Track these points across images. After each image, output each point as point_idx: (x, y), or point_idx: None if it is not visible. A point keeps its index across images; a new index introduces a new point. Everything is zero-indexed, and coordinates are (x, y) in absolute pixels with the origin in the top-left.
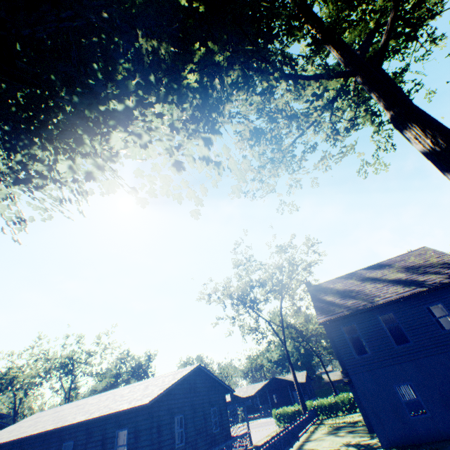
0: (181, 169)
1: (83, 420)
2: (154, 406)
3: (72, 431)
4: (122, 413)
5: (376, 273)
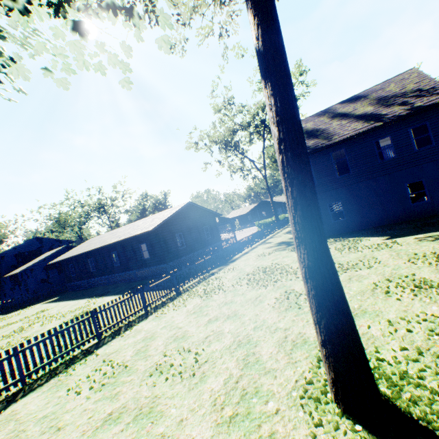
0: (84, 32)
1: (115, 241)
2: (158, 230)
3: (113, 247)
4: (140, 236)
5: (349, 108)
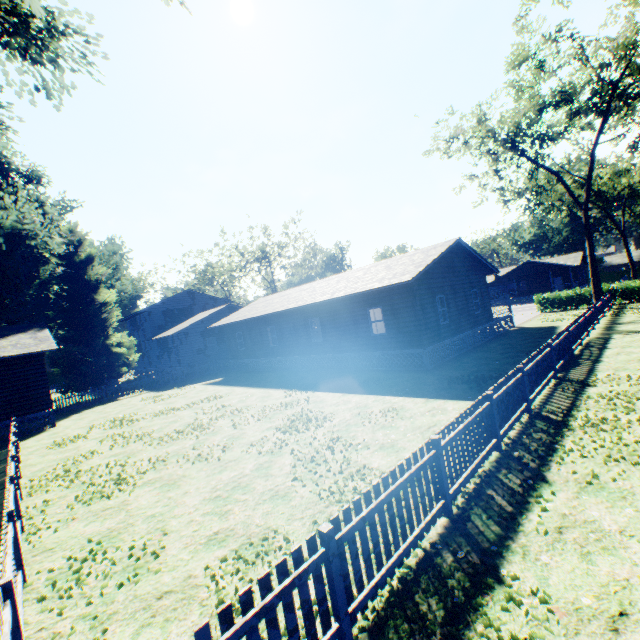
0: None
1: (327, 300)
2: (413, 285)
3: (314, 310)
4: (369, 293)
5: None
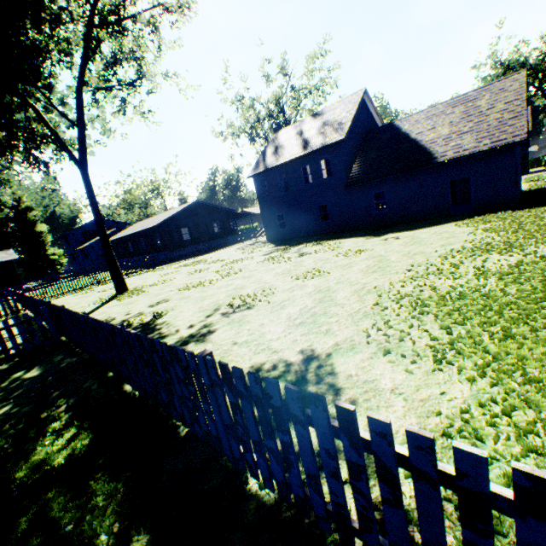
0: None
1: (138, 231)
2: (164, 226)
3: (141, 234)
4: (154, 228)
5: (309, 126)
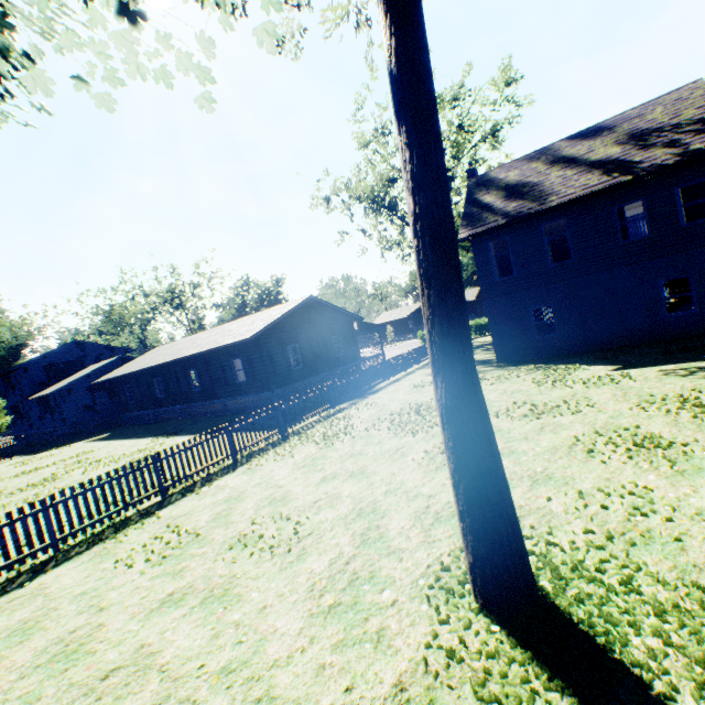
0: (137, 18)
1: (194, 353)
2: (260, 340)
3: (192, 362)
4: (232, 346)
5: (581, 148)
